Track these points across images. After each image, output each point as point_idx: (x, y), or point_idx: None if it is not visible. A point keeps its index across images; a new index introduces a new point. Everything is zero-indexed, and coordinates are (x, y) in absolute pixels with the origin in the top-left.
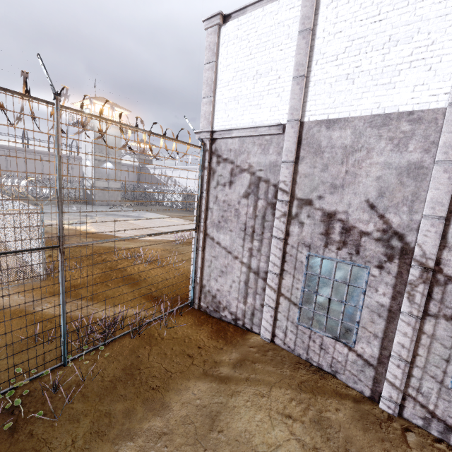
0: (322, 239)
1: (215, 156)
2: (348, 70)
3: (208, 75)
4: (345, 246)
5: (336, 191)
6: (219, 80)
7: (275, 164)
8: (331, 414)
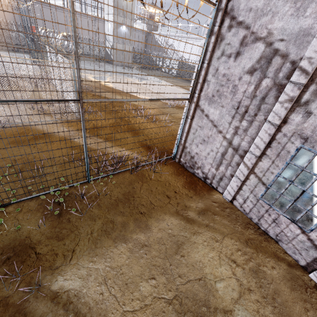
0: None
1: (229, 18)
2: None
3: None
4: None
5: None
6: None
7: (307, 33)
8: (267, 270)
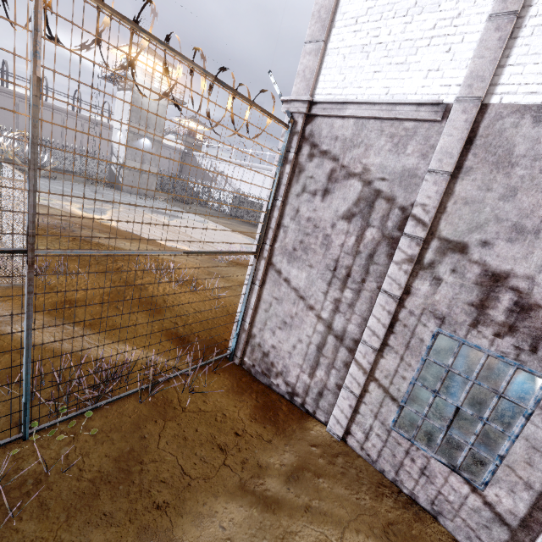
0: (470, 312)
1: (308, 144)
2: None
3: (323, 2)
4: (512, 333)
5: (521, 239)
6: (340, 13)
7: (413, 174)
8: None
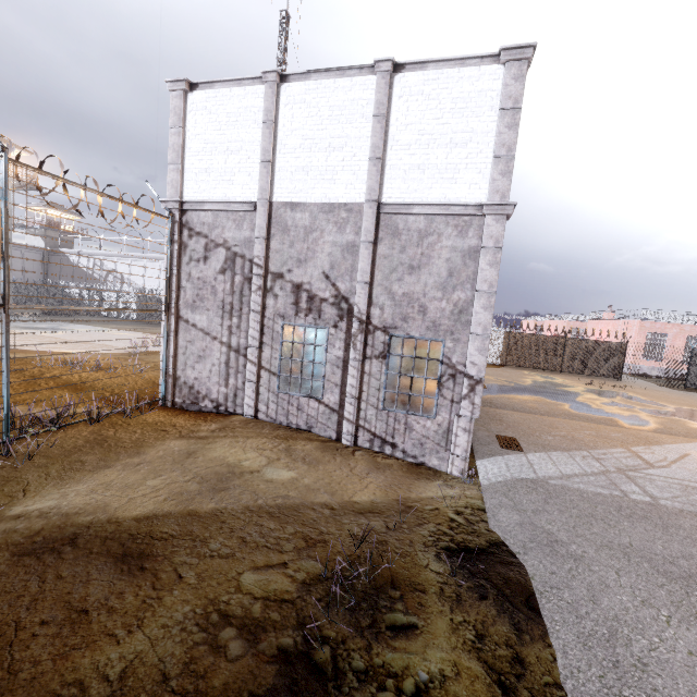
0: (293, 308)
1: (187, 229)
2: (304, 164)
3: (175, 141)
4: (311, 312)
5: (302, 265)
6: (188, 148)
7: (250, 240)
8: (299, 447)
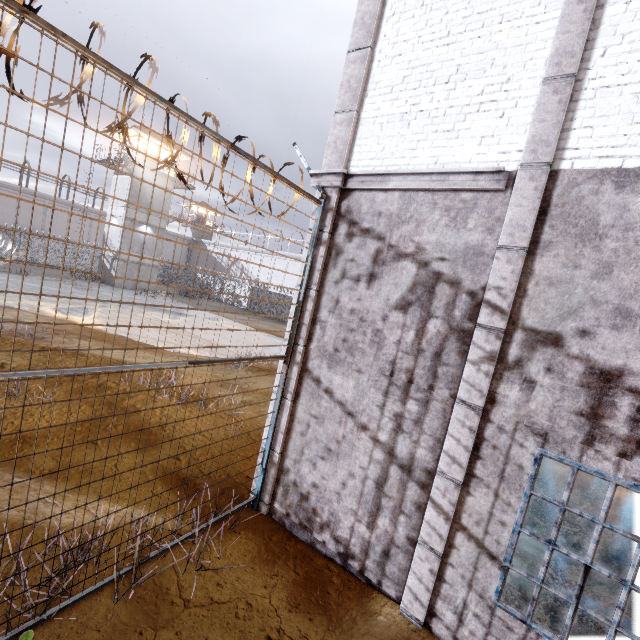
0: (580, 424)
1: (346, 222)
2: None
3: (353, 72)
4: None
5: (629, 325)
6: (373, 83)
7: (479, 251)
8: None
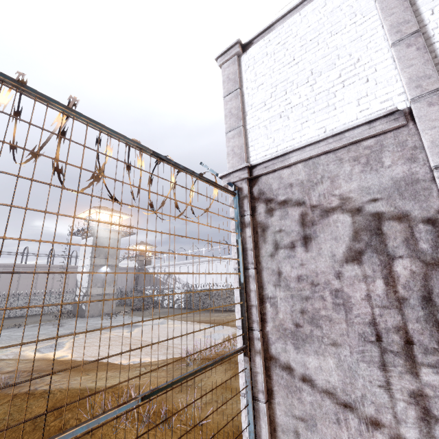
0: None
1: (262, 202)
2: None
3: (231, 106)
4: None
5: None
6: (248, 106)
7: (411, 180)
8: None
